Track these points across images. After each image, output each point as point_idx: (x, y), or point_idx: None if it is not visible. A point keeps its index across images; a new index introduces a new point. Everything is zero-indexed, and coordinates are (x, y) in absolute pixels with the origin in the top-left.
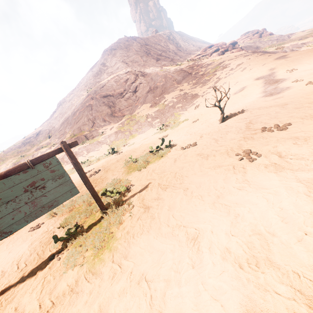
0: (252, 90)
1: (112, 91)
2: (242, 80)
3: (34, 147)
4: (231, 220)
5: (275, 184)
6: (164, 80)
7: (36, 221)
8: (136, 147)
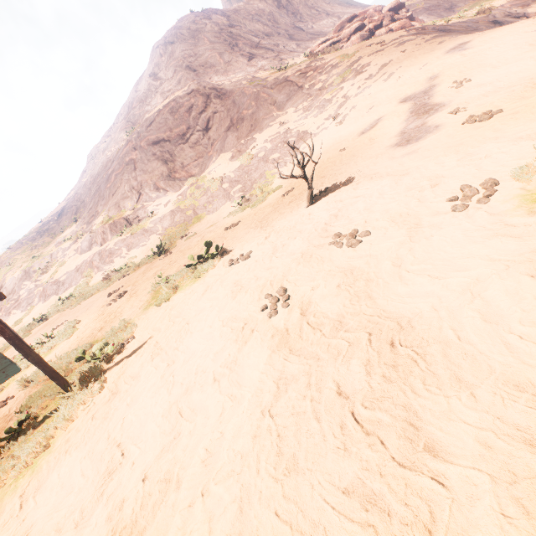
0: (387, 127)
1: (167, 132)
2: (381, 103)
3: (56, 240)
4: (165, 445)
5: (254, 378)
6: (255, 105)
7: (10, 391)
8: (191, 245)
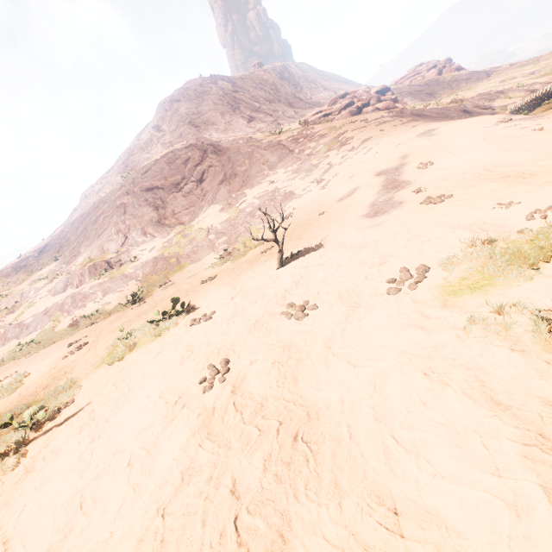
0: (362, 196)
1: (162, 180)
2: (359, 174)
3: (31, 277)
4: (52, 545)
5: (164, 465)
6: (248, 163)
7: None
8: (166, 296)
